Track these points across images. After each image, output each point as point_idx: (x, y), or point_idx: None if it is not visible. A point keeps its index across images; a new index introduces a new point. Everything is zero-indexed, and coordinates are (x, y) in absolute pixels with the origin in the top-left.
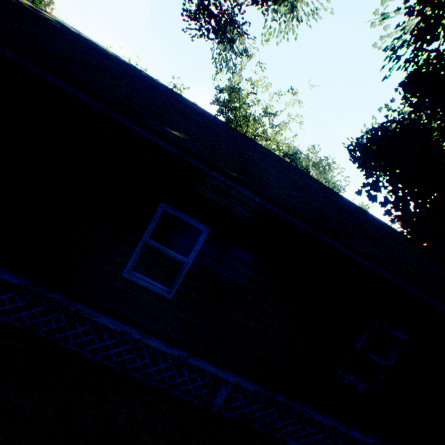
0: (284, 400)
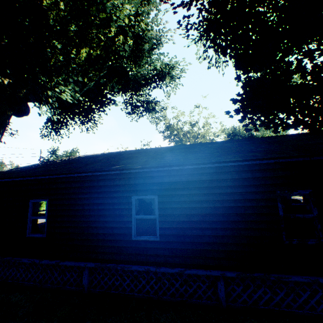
0: (261, 275)
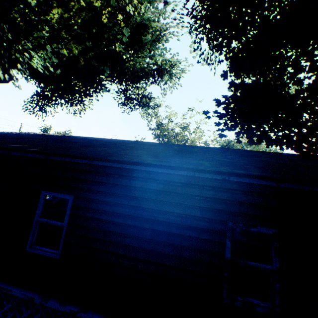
0: None
